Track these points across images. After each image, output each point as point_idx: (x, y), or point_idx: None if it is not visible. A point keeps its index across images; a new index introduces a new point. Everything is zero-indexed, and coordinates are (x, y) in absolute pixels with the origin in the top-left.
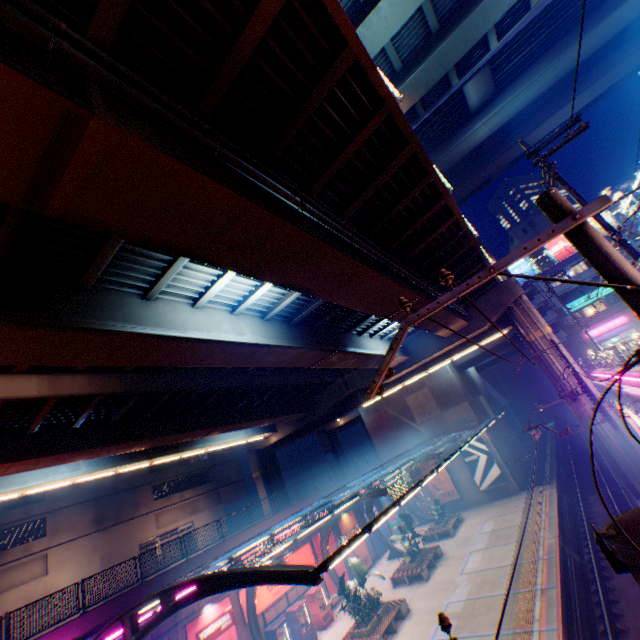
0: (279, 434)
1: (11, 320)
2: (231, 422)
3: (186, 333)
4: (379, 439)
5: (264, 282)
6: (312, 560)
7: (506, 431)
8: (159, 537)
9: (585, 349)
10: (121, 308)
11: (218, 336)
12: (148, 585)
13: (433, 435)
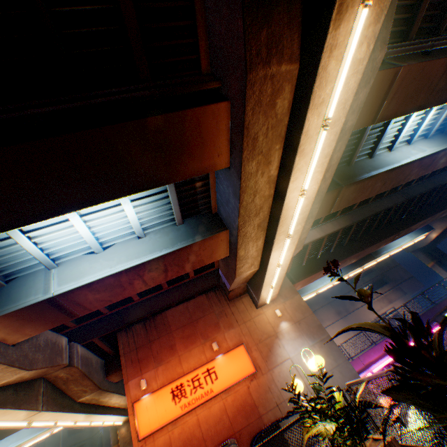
0: (436, 230)
1: (347, 185)
2: (405, 227)
3: (400, 163)
4: None
5: (426, 112)
6: None
7: None
8: (376, 318)
9: None
10: (367, 166)
11: (414, 158)
12: (422, 317)
13: None
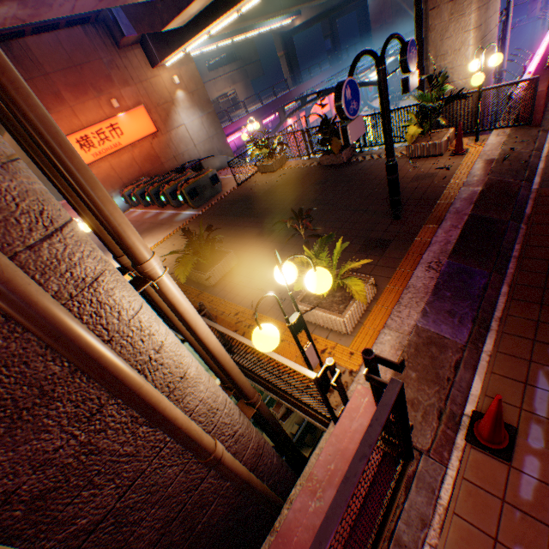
0: (302, 20)
1: None
2: (288, 8)
3: None
4: (376, 28)
5: None
6: (328, 108)
7: None
8: (219, 99)
9: None
10: None
11: None
12: (267, 108)
13: None
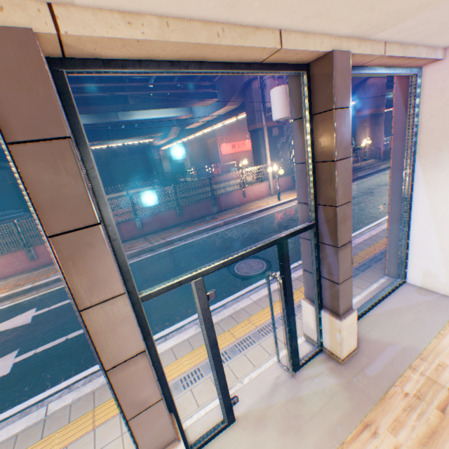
0: None
1: None
2: None
3: None
4: None
5: None
6: None
7: None
8: None
9: None
10: None
11: None
12: None
13: None
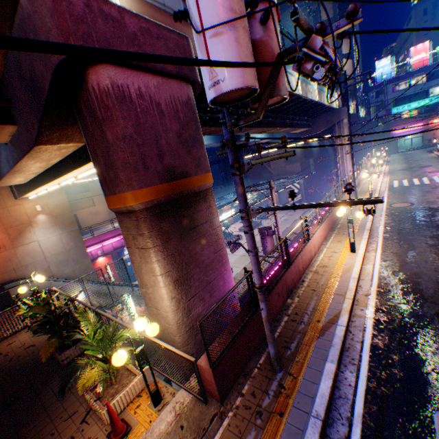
0: None
1: None
2: None
3: None
4: (250, 173)
5: None
6: None
7: (317, 179)
8: None
9: (387, 140)
10: None
11: None
12: None
13: (277, 176)
